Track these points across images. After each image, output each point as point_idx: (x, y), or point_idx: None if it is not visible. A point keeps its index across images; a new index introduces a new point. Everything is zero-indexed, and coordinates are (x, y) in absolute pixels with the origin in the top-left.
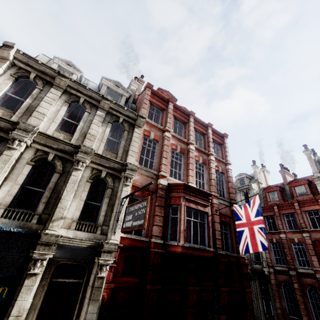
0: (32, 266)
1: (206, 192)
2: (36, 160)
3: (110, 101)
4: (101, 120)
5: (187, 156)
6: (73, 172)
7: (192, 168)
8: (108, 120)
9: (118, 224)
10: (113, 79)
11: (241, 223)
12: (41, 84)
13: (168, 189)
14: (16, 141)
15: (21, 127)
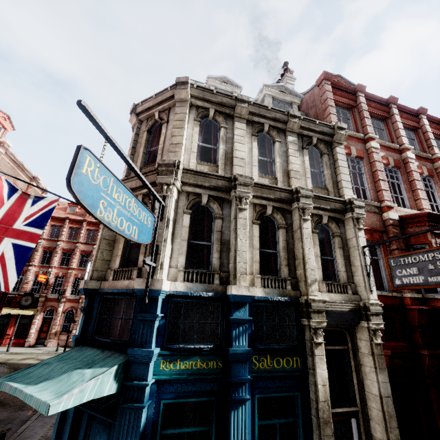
0: (314, 336)
1: None
2: (258, 217)
3: (298, 117)
4: (296, 148)
5: (405, 170)
6: (303, 224)
7: (420, 187)
8: (301, 146)
9: (370, 280)
10: (276, 84)
11: None
12: (223, 121)
13: (399, 224)
14: (244, 200)
15: (241, 181)
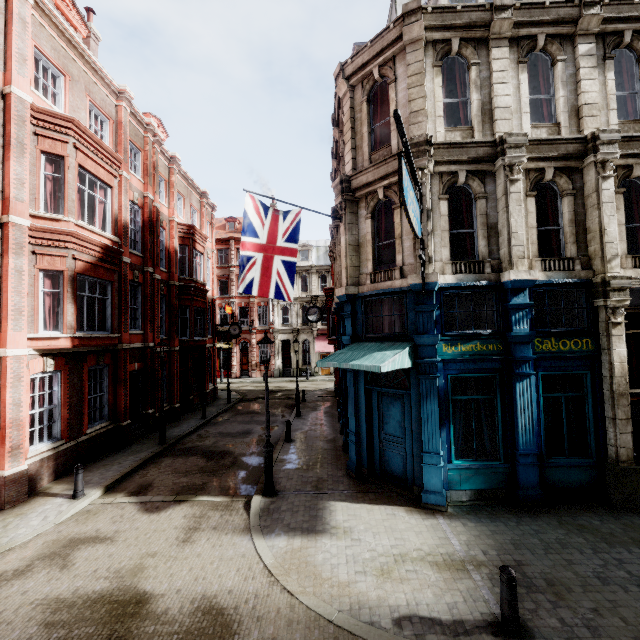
0: (611, 316)
1: None
2: (532, 187)
3: (599, 3)
4: (592, 63)
5: None
6: (602, 185)
7: None
8: (601, 55)
9: None
10: None
11: None
12: (472, 54)
13: None
14: (517, 168)
15: (511, 143)
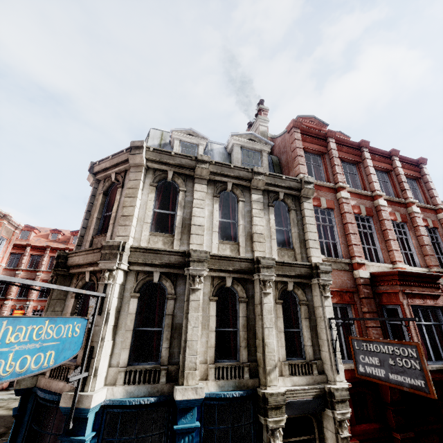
0: (271, 438)
1: (431, 274)
2: (216, 291)
3: (263, 174)
4: (260, 207)
5: (378, 218)
6: (264, 299)
7: (393, 238)
8: (267, 203)
9: (337, 357)
10: (244, 132)
11: None
12: (182, 183)
13: (371, 281)
14: (197, 279)
15: (195, 258)
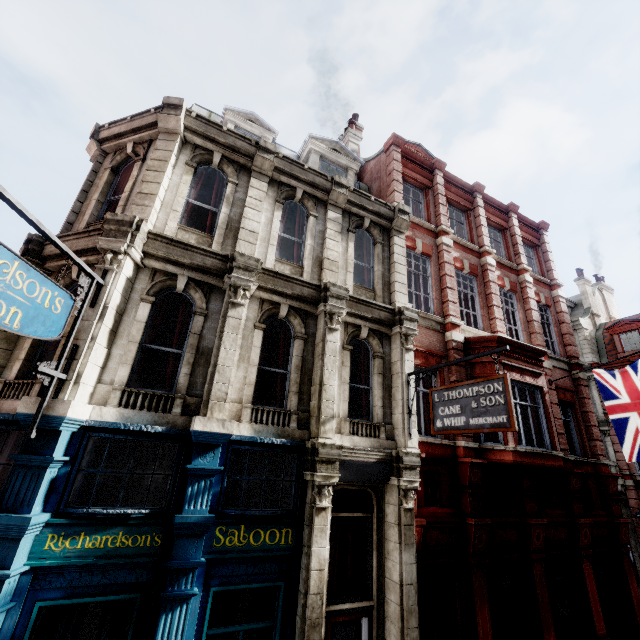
0: (317, 497)
1: (535, 348)
2: (264, 319)
3: (346, 187)
4: (338, 229)
5: (483, 279)
6: (328, 336)
7: (497, 304)
8: (347, 227)
9: (412, 420)
10: (327, 138)
11: (618, 405)
12: (233, 173)
13: (465, 348)
14: (241, 291)
15: (241, 264)
